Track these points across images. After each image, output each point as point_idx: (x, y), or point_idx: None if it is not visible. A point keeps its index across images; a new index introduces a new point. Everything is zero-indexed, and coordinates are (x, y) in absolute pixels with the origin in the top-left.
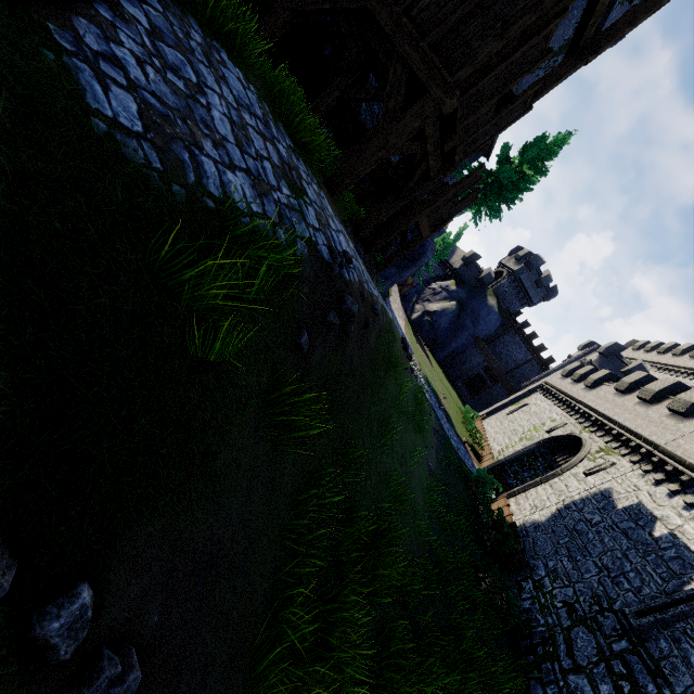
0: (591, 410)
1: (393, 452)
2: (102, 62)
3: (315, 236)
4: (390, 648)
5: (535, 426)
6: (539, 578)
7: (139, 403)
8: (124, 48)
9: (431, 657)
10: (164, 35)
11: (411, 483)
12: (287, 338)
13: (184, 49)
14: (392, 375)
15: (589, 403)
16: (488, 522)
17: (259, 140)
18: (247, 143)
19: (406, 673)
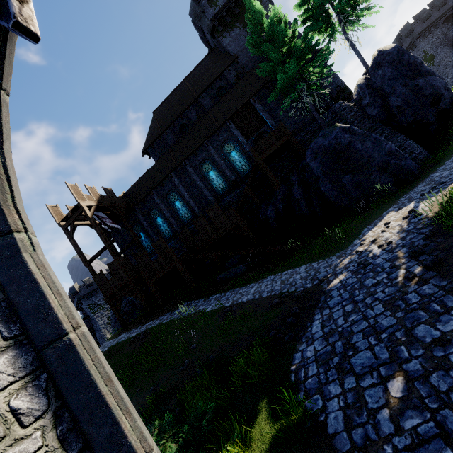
0: None
1: None
2: None
3: None
4: None
5: None
6: None
7: None
8: None
9: None
10: None
11: None
12: None
13: None
14: None
15: None
16: None
17: None
18: None
19: None
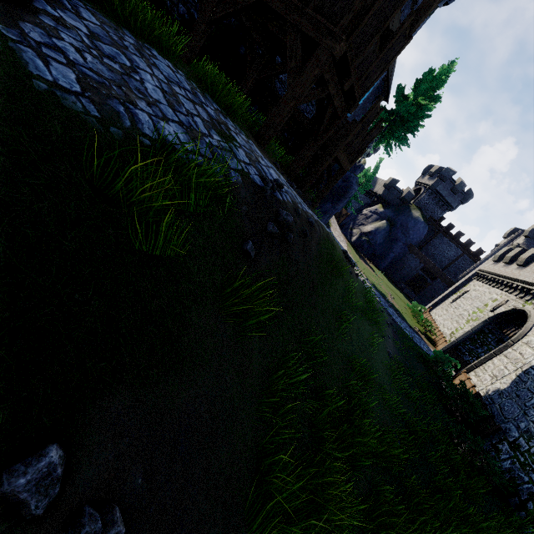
0: (529, 284)
1: (352, 341)
2: (44, 48)
3: (246, 169)
4: (381, 509)
5: (478, 308)
6: (513, 439)
7: (92, 289)
8: (64, 42)
9: (422, 516)
10: (101, 38)
11: (374, 366)
12: (234, 246)
13: (119, 46)
14: (338, 277)
15: (525, 279)
16: (453, 394)
17: (189, 104)
18: (178, 105)
19: (400, 531)
